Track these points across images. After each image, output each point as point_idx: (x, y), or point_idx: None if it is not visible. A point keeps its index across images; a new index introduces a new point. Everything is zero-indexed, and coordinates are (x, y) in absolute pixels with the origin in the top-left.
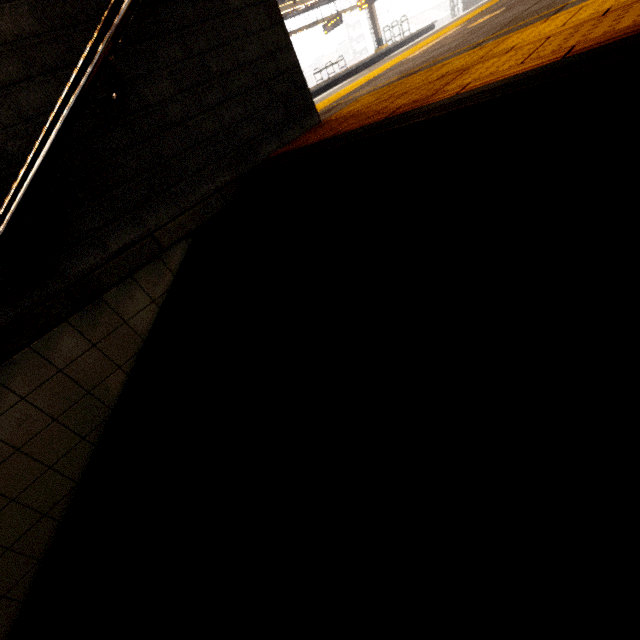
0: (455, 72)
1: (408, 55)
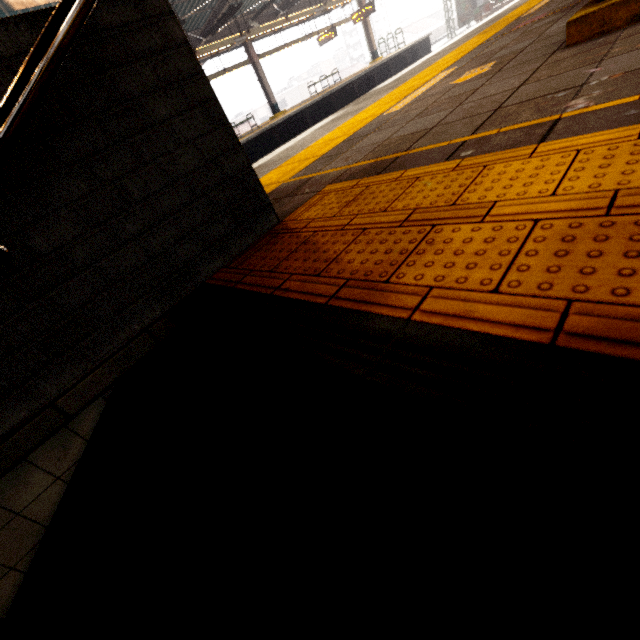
0: (421, 221)
1: (392, 104)
